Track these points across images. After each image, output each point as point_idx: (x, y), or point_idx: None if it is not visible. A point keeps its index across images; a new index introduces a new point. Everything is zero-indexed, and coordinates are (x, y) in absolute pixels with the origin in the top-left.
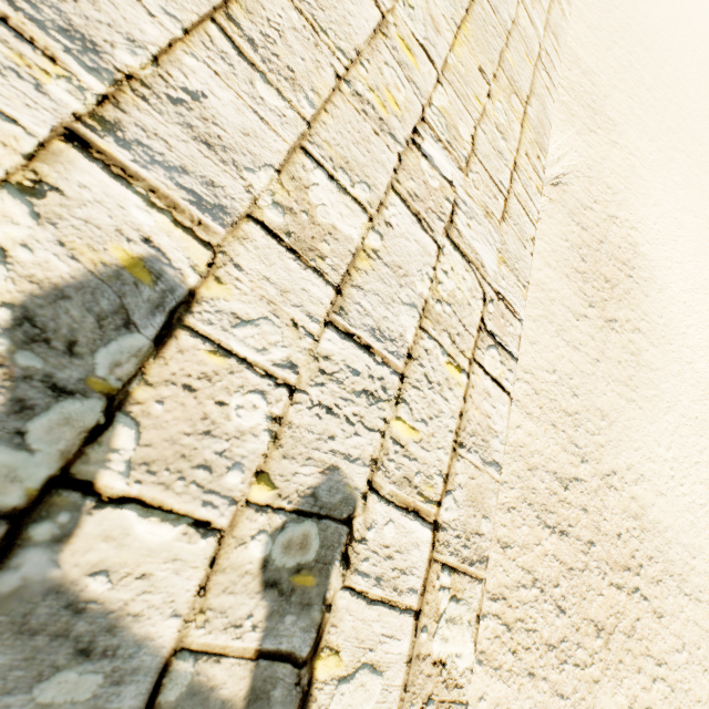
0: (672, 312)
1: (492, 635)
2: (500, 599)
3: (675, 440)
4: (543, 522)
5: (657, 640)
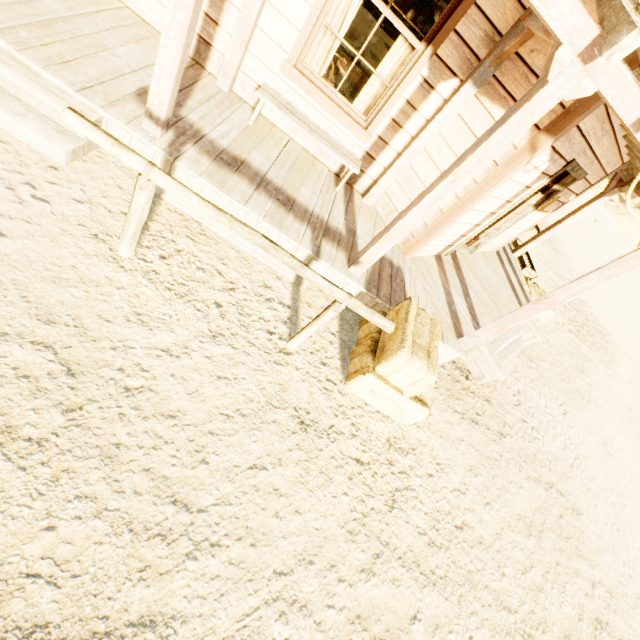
0: (571, 254)
1: (574, 330)
2: (571, 321)
3: (594, 300)
4: (570, 305)
5: (621, 362)
